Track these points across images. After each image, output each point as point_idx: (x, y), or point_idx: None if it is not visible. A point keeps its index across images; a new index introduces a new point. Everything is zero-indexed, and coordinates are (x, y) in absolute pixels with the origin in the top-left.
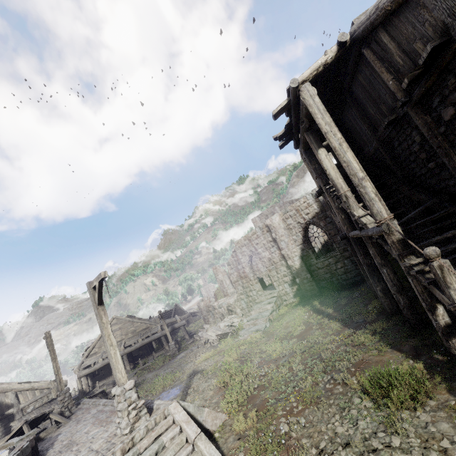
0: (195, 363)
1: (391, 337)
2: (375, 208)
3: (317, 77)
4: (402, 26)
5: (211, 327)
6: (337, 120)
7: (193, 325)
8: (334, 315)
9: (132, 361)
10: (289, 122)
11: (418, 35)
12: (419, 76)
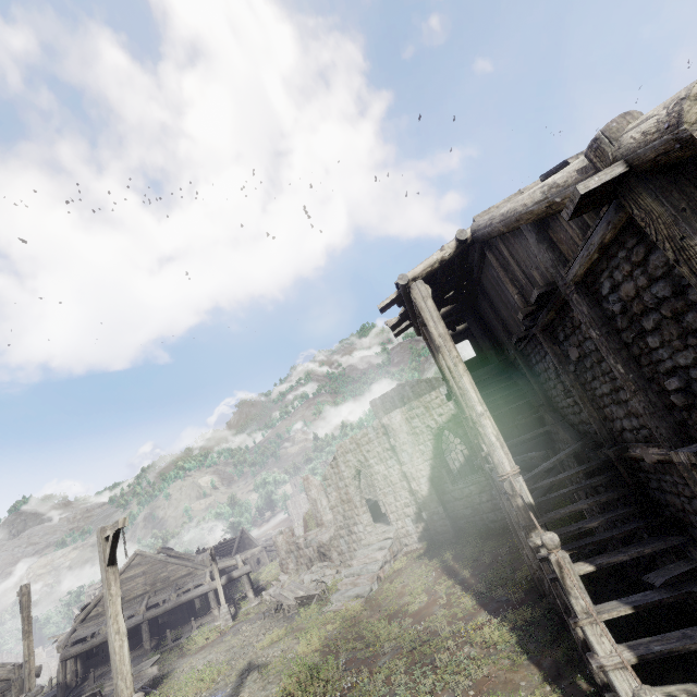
0: (254, 649)
1: (533, 638)
2: (495, 456)
3: (432, 273)
4: (518, 247)
5: (290, 579)
6: (471, 305)
7: (265, 571)
8: (471, 582)
9: (157, 633)
10: (404, 311)
11: (533, 264)
12: (535, 311)
